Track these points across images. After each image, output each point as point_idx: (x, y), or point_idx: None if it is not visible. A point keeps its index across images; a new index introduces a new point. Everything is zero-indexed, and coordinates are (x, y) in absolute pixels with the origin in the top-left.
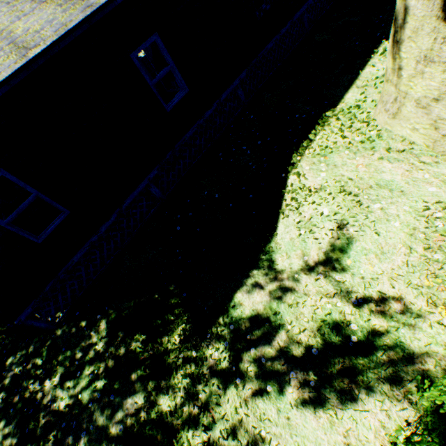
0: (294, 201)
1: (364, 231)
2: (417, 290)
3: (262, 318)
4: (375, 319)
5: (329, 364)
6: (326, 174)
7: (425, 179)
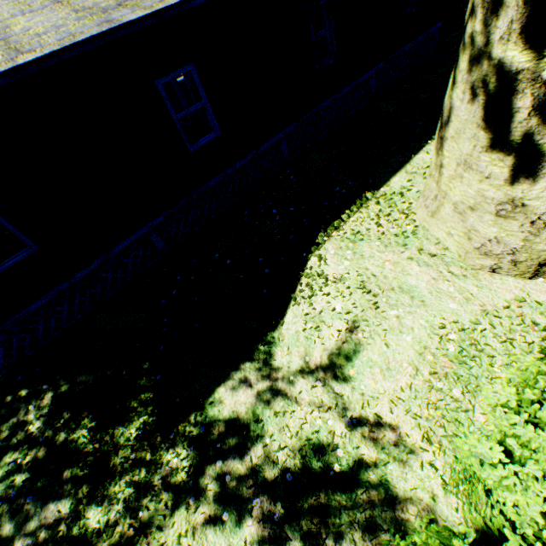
0: (308, 287)
1: (374, 340)
2: (415, 421)
3: (241, 423)
4: (365, 447)
5: (302, 496)
6: (350, 263)
7: (449, 292)
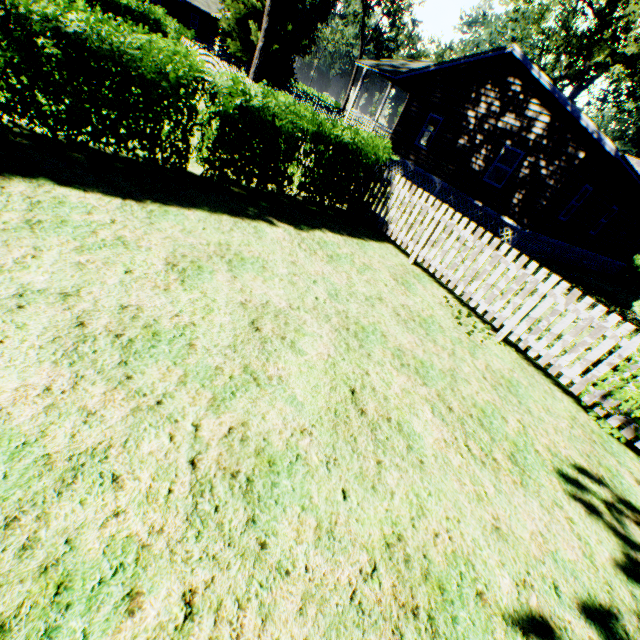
0: None
1: None
2: None
3: None
4: None
5: None
6: None
7: None
